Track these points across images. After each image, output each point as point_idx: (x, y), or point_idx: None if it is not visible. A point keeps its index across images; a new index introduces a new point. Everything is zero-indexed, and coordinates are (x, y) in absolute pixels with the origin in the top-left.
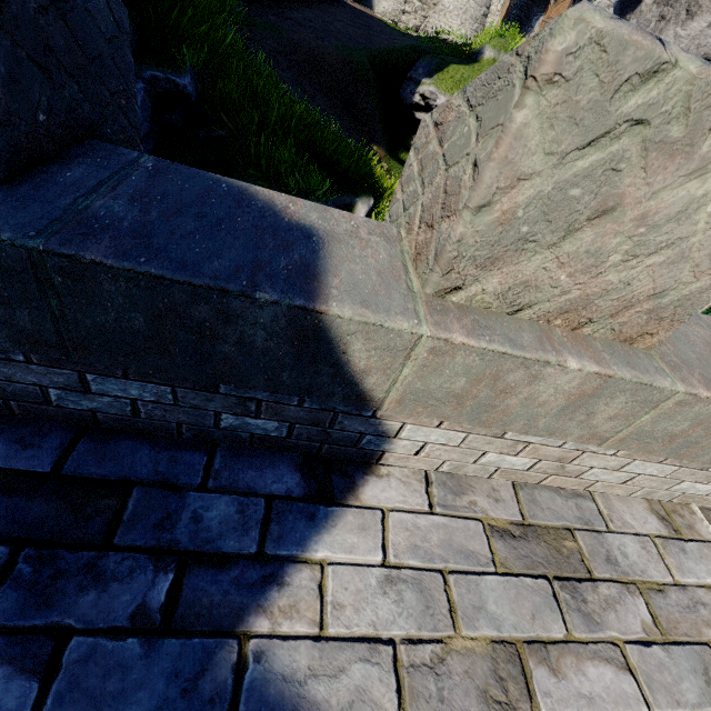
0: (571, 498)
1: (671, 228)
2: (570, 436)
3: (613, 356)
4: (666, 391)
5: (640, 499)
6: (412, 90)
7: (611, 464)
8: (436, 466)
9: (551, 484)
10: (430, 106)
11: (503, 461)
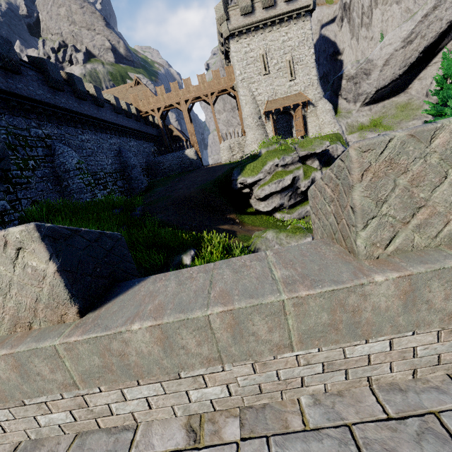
0: (119, 433)
1: (2, 280)
2: (53, 389)
3: (35, 337)
4: (48, 347)
5: (188, 416)
6: (235, 184)
7: (115, 397)
8: (26, 435)
9: (110, 425)
10: (246, 185)
11: (53, 419)
